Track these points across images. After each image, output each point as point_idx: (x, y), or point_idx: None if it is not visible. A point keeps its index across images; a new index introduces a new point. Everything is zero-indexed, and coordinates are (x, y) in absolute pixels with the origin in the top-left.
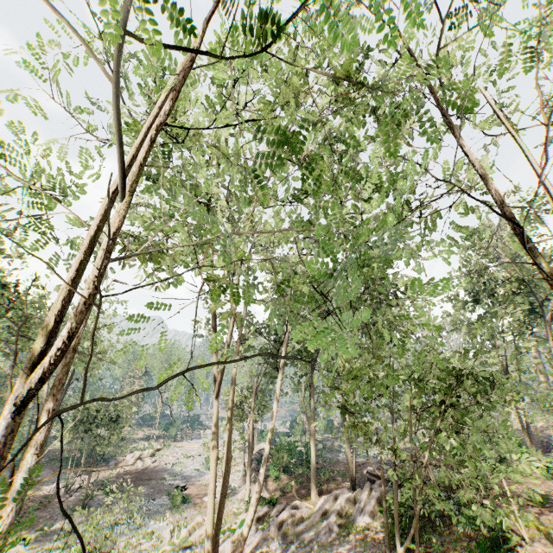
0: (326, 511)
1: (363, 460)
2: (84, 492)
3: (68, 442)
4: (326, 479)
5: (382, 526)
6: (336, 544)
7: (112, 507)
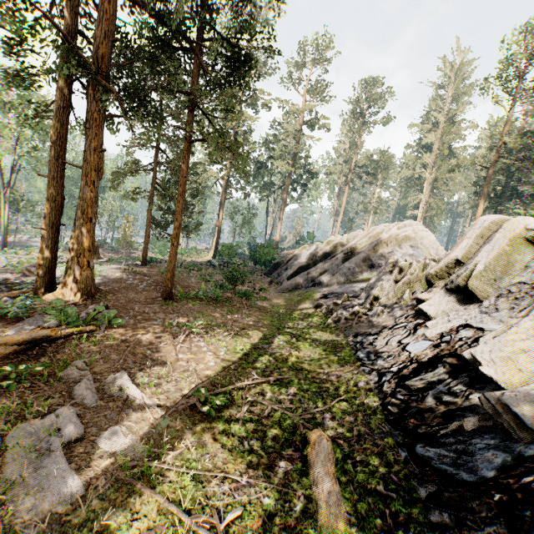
0: None
1: None
2: None
3: None
4: None
5: None
6: None
7: None
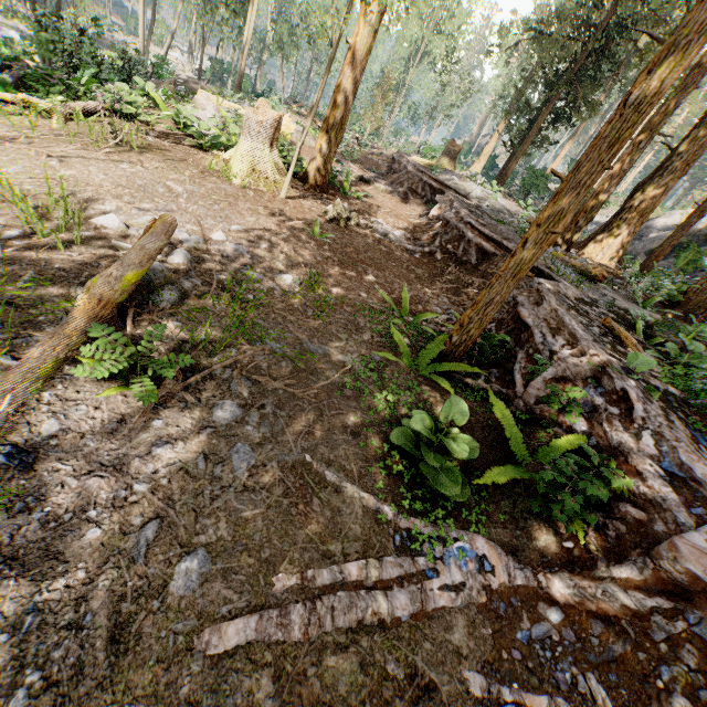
0: None
1: None
2: None
3: None
4: None
5: None
6: None
7: None
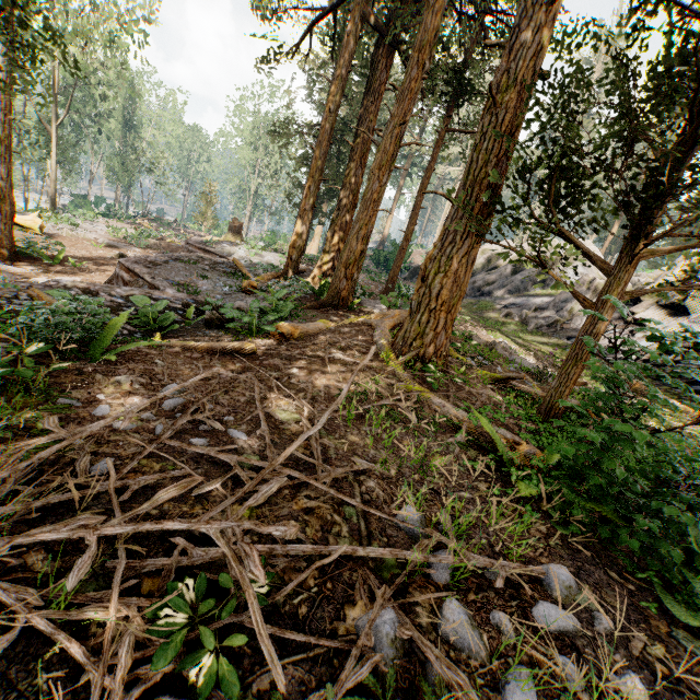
0: None
1: None
2: None
3: None
4: None
5: None
6: None
7: None
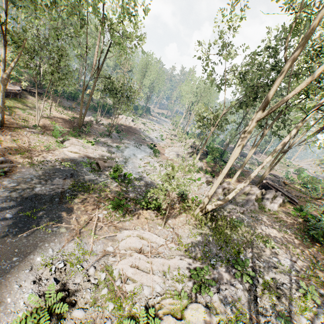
0: (244, 192)
1: (245, 169)
2: (105, 127)
3: (87, 96)
4: (233, 173)
5: (287, 217)
6: (260, 214)
7: (122, 141)
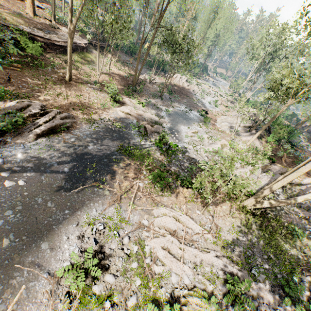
0: None
1: None
2: (157, 86)
3: (145, 50)
4: (301, 161)
5: None
6: None
7: (172, 104)
